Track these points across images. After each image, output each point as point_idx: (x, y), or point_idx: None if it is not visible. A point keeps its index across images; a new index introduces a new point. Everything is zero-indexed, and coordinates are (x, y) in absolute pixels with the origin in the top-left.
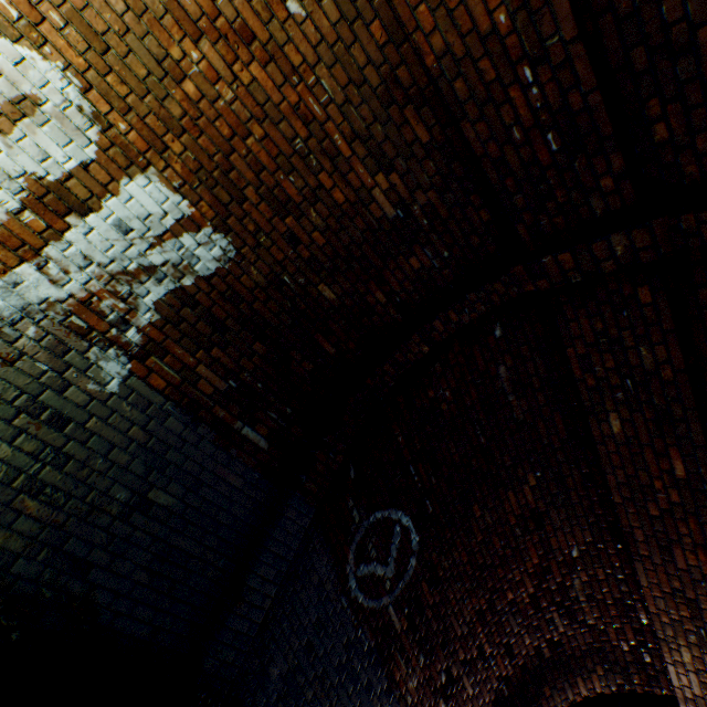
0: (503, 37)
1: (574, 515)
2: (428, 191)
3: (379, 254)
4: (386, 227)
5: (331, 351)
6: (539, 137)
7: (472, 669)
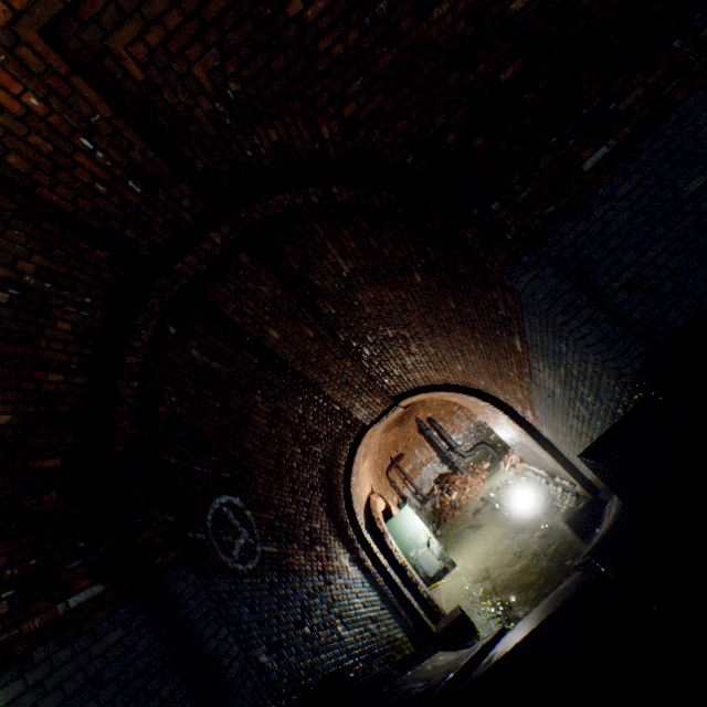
0: (44, 116)
1: (289, 394)
2: (31, 258)
3: (22, 342)
4: (7, 313)
5: (58, 462)
6: (123, 186)
7: (311, 517)
